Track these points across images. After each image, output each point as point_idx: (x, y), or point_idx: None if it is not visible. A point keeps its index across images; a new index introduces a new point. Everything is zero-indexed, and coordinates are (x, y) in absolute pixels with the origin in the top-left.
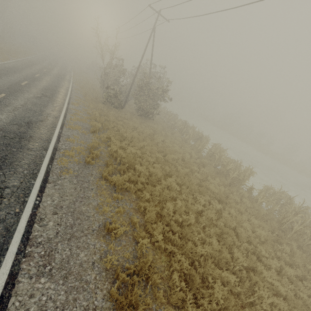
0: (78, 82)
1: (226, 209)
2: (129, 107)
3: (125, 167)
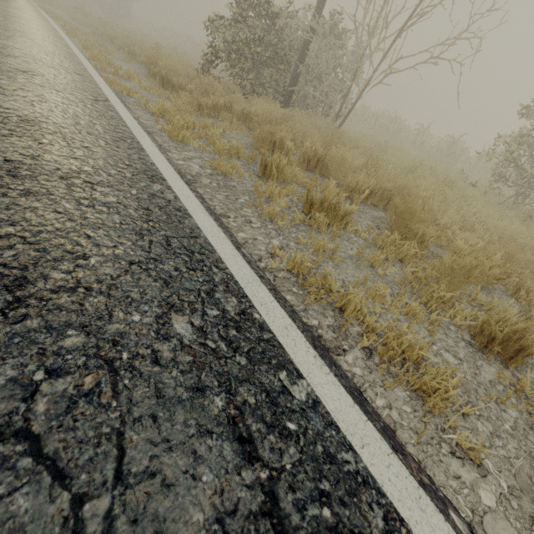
0: None
1: None
2: None
3: None
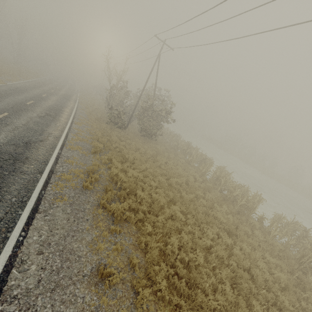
0: (84, 102)
1: (237, 243)
2: (132, 127)
3: (125, 193)
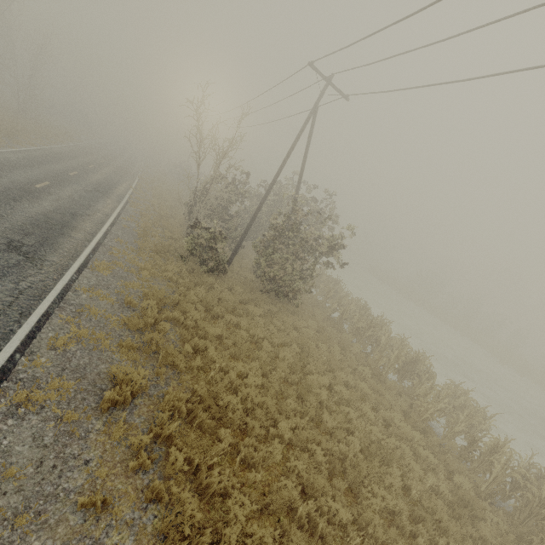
0: (141, 200)
1: None
2: (240, 263)
3: None
